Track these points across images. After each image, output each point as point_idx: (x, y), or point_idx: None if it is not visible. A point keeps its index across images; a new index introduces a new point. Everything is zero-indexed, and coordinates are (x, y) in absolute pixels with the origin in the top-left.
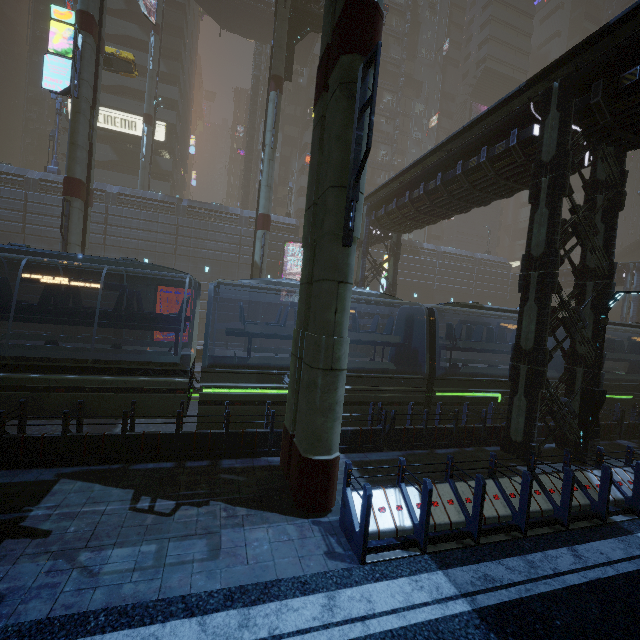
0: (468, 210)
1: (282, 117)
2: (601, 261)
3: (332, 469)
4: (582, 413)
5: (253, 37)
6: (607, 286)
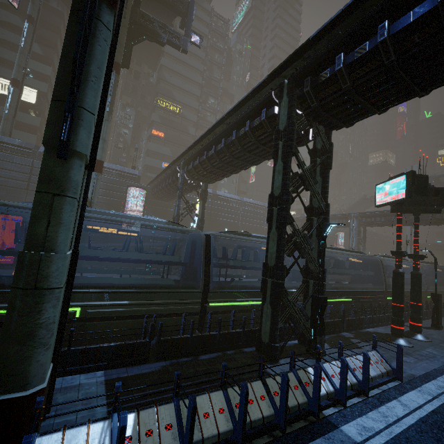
0: (247, 168)
1: (136, 101)
2: (320, 202)
3: (28, 407)
4: (312, 315)
5: None
6: (325, 220)
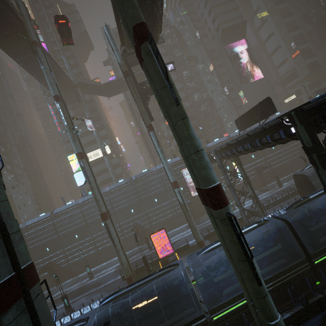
0: None
1: None
2: None
3: None
4: None
5: (121, 92)
6: None
